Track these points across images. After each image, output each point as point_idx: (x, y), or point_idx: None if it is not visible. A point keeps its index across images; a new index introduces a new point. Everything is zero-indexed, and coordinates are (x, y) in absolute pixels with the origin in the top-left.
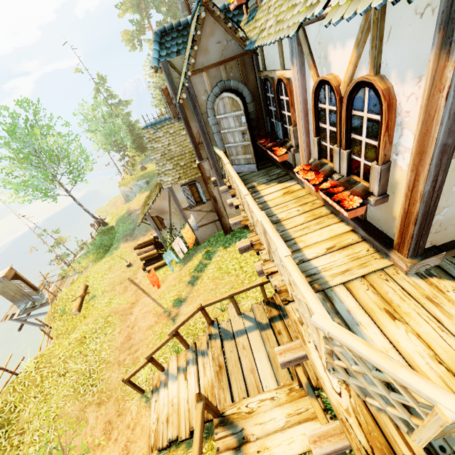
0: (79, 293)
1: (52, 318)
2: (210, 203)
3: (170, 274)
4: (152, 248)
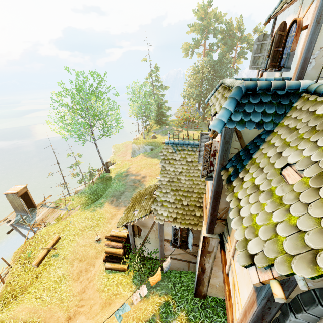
0: (49, 245)
1: (18, 257)
2: (193, 247)
3: (120, 297)
4: (120, 246)
